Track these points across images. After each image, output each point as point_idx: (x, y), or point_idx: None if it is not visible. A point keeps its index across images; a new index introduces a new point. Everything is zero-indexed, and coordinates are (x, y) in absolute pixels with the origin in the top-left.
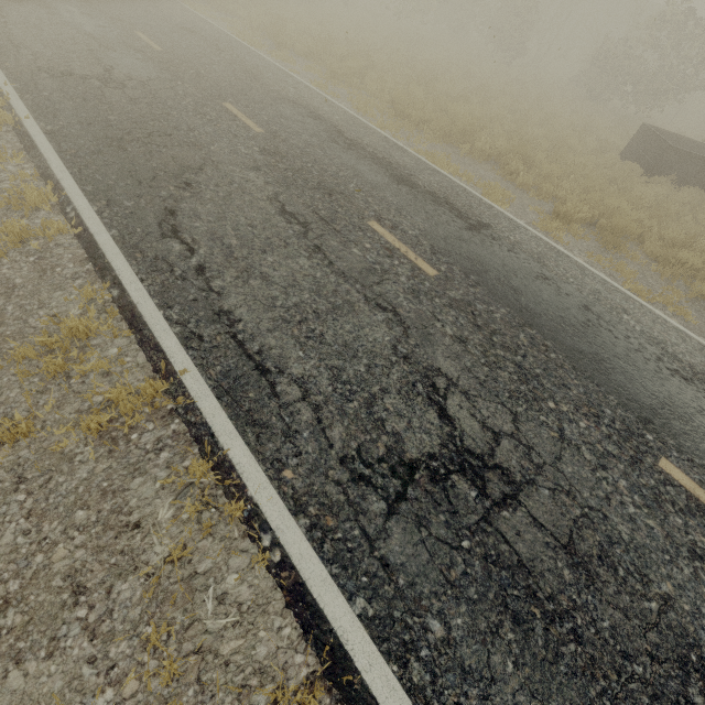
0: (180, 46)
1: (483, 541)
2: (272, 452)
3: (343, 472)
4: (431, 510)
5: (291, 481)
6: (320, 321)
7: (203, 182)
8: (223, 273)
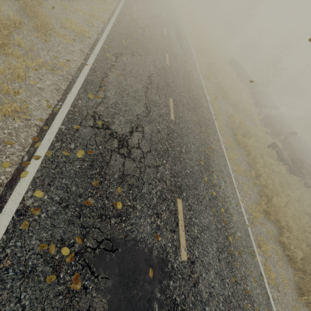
0: None
1: None
2: None
3: None
4: None
5: None
6: None
7: None
8: None
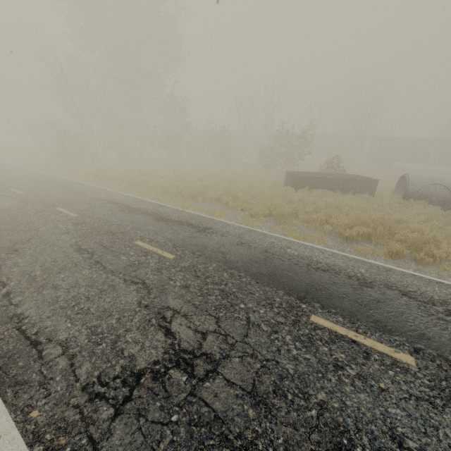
0: (36, 189)
1: (188, 410)
2: (25, 400)
3: (83, 396)
4: (150, 401)
5: (35, 419)
6: (89, 301)
7: (27, 247)
8: (24, 292)
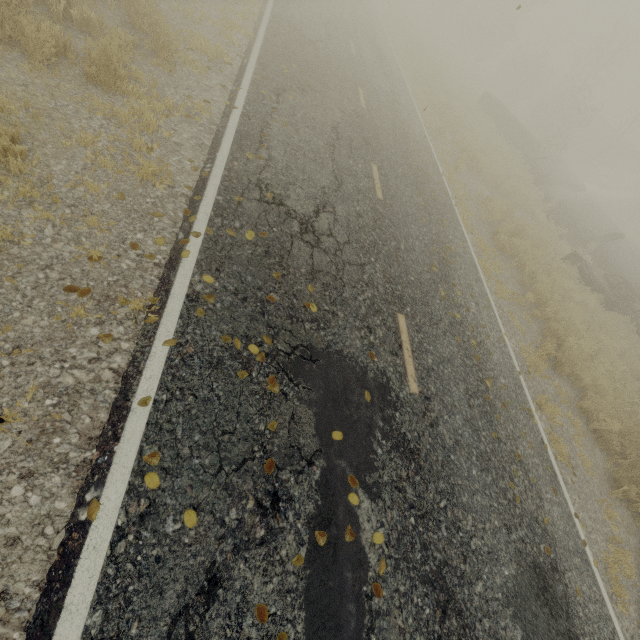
0: None
1: None
2: None
3: None
4: None
5: None
6: None
7: None
8: None
